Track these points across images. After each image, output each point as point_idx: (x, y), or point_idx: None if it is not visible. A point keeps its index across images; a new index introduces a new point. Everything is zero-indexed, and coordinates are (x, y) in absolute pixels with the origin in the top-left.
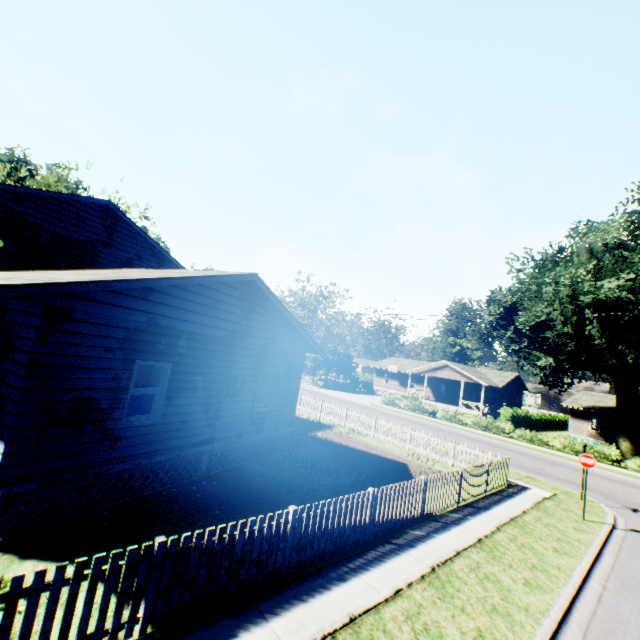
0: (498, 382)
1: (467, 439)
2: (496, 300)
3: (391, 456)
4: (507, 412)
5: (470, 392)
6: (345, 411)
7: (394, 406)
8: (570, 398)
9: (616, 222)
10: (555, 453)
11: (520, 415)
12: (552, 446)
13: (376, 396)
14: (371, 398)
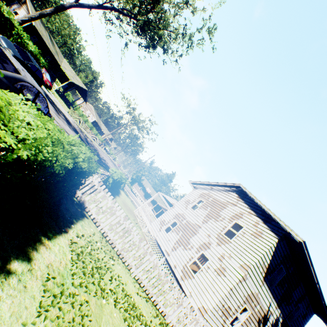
0: None
1: None
2: None
3: None
4: None
5: None
6: None
7: None
8: None
9: None
10: None
11: None
12: None
13: (138, 199)
14: None
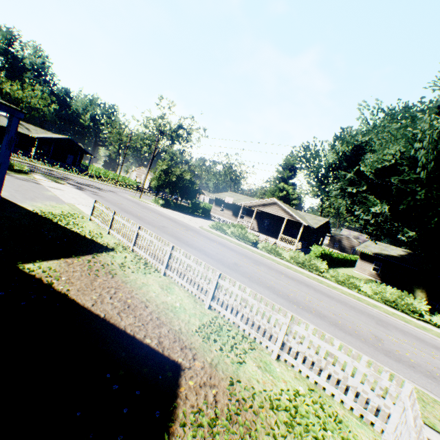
0: (313, 224)
1: (287, 278)
2: (348, 136)
3: (159, 337)
4: (318, 250)
5: (288, 229)
6: (136, 231)
7: (221, 232)
8: (362, 244)
9: None
10: (368, 301)
11: (326, 254)
12: (363, 291)
13: (210, 221)
14: (204, 222)
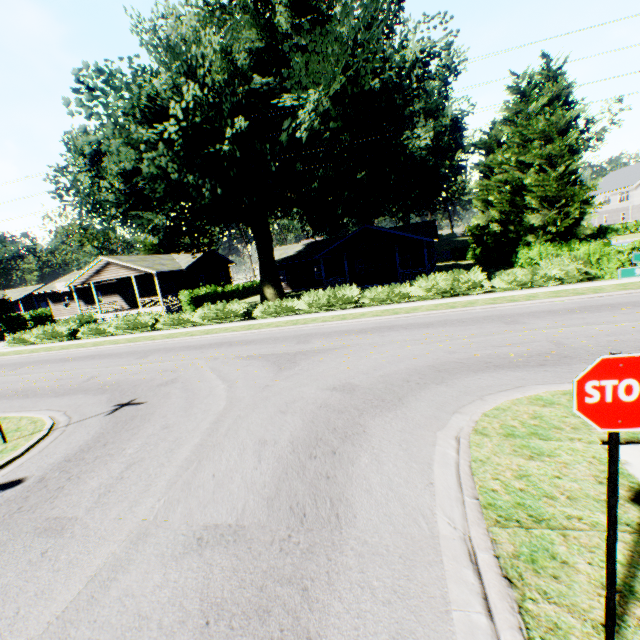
0: (185, 264)
1: (56, 364)
2: (66, 144)
3: None
4: (185, 296)
5: (162, 285)
6: None
7: (27, 344)
8: None
9: (189, 3)
10: (188, 331)
11: (207, 294)
12: (194, 323)
13: None
14: None
